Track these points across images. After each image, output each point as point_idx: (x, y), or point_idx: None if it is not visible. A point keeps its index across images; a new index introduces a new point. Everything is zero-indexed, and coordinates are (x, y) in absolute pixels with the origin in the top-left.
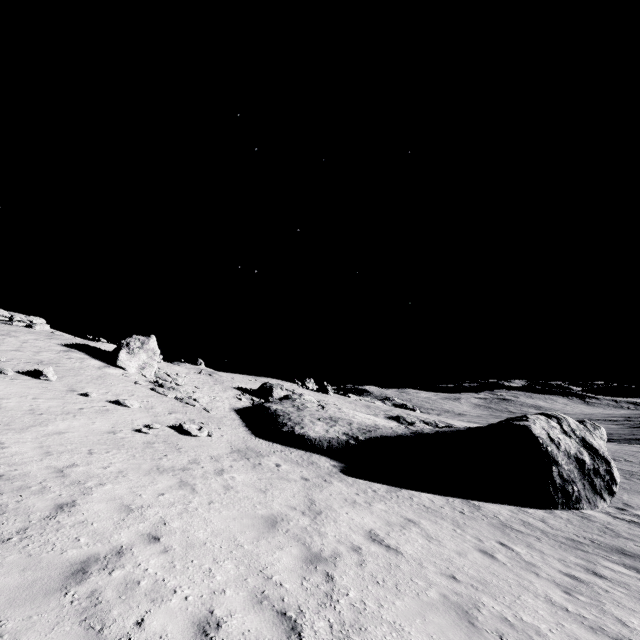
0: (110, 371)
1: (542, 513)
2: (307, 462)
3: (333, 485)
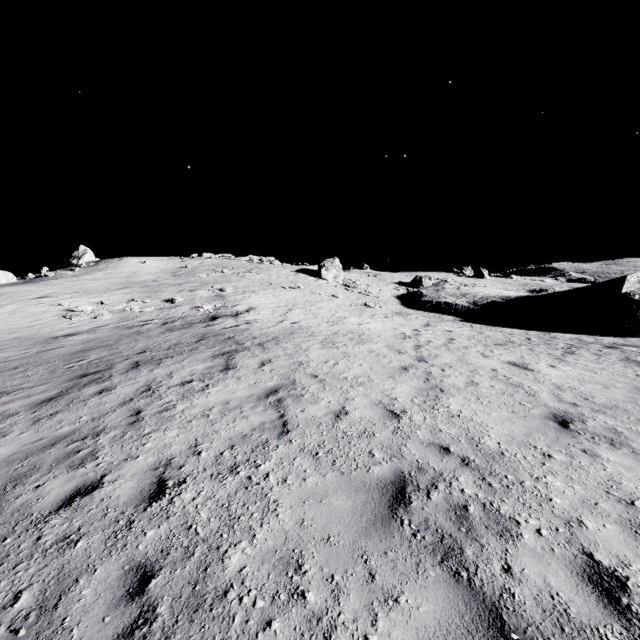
0: (321, 282)
1: (612, 338)
2: (437, 317)
3: (445, 323)
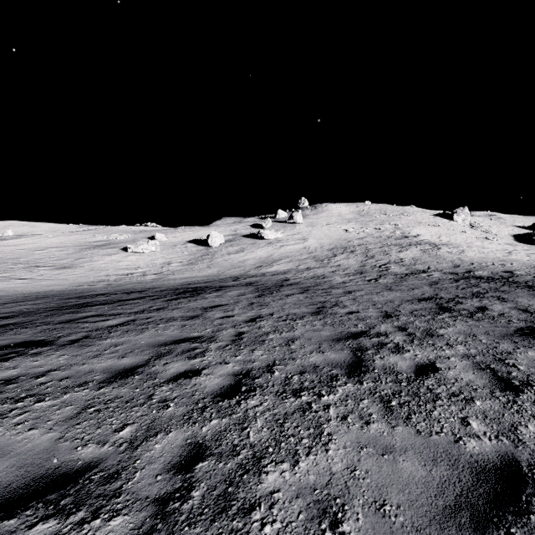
0: (452, 223)
1: None
2: None
3: None
